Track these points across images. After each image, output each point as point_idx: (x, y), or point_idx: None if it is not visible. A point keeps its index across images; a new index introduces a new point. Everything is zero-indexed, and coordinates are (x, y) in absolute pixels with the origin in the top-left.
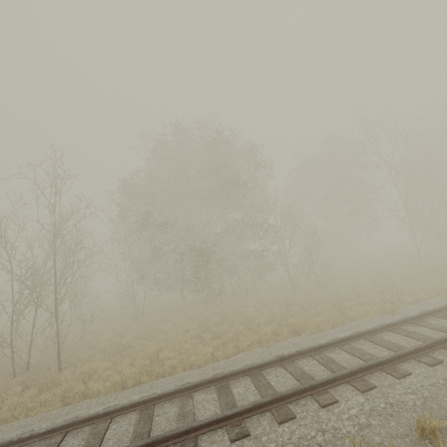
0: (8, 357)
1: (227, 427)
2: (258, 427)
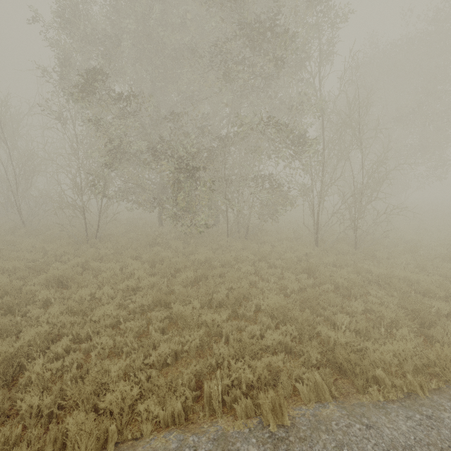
0: None
1: None
2: None
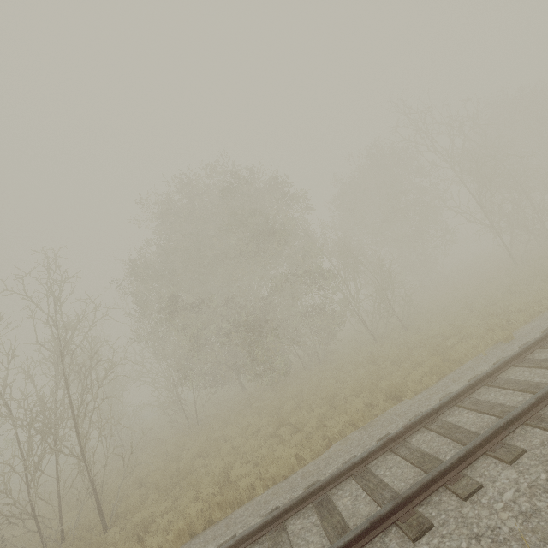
0: (32, 531)
1: None
2: None
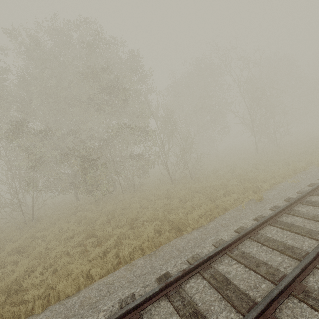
0: None
1: None
2: None
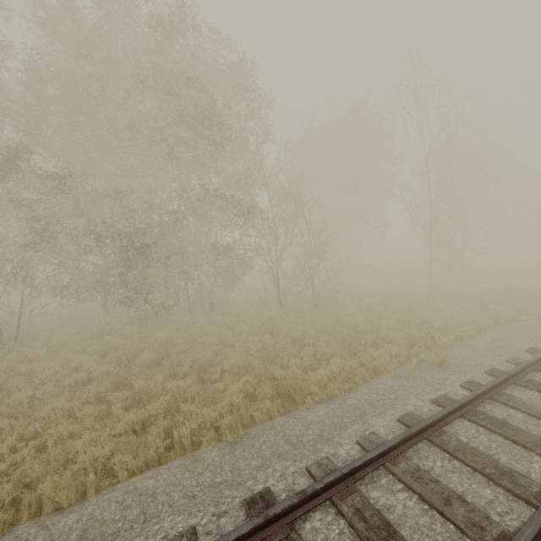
0: None
1: None
2: None
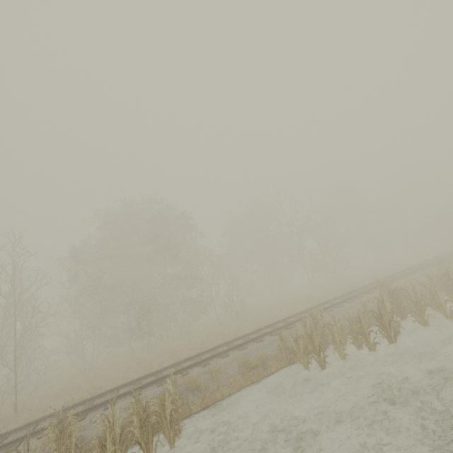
0: None
1: (132, 394)
2: (147, 391)
